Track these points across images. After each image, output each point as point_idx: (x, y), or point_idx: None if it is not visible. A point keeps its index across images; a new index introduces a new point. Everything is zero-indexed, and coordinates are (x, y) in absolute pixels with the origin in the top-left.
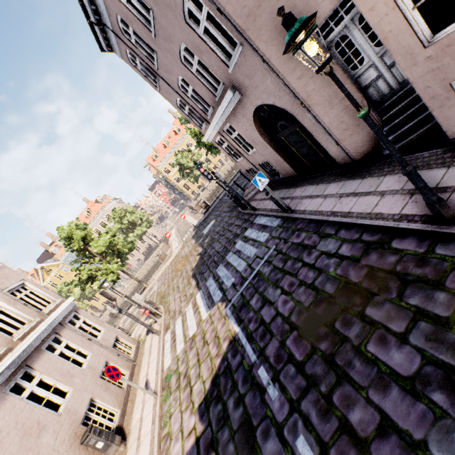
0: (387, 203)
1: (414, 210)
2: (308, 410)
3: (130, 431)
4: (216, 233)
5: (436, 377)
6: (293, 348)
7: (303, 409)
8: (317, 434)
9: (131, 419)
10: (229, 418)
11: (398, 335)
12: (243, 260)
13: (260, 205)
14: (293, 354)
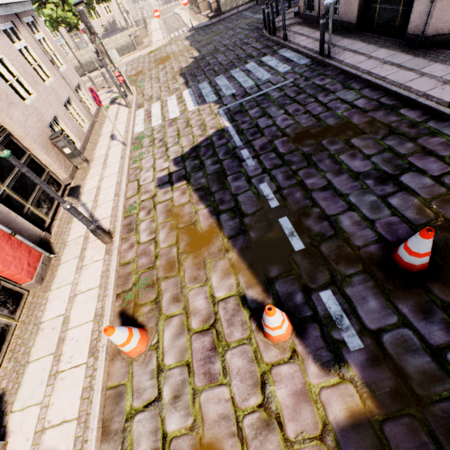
0: (421, 82)
1: (437, 94)
2: (277, 174)
3: (93, 159)
4: (223, 45)
5: (375, 175)
6: (279, 145)
7: (273, 173)
8: (278, 184)
9: (93, 153)
10: (205, 168)
11: (366, 155)
12: (252, 80)
13: (293, 38)
14: (277, 148)
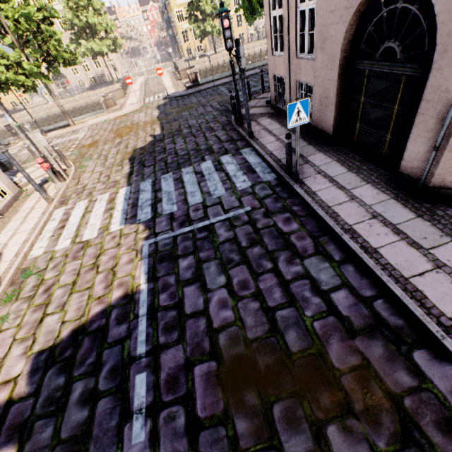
0: (440, 287)
1: None
2: None
3: None
4: (188, 126)
5: None
6: (199, 386)
7: None
8: None
9: None
10: (63, 411)
11: None
12: (201, 192)
13: (260, 136)
14: (194, 396)
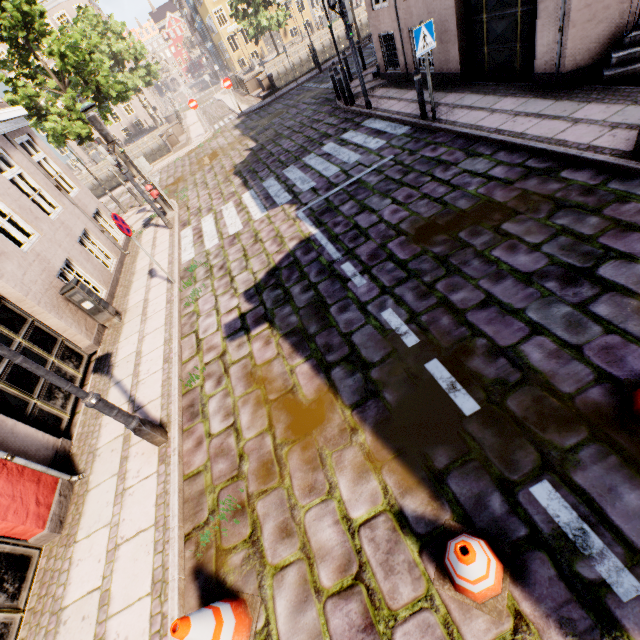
0: (578, 132)
1: (608, 144)
2: (404, 293)
3: (127, 310)
4: (286, 128)
5: (556, 273)
6: (396, 249)
7: (398, 292)
8: (409, 308)
9: (126, 301)
10: (292, 299)
11: (532, 245)
12: (335, 165)
13: (379, 104)
14: (395, 254)
